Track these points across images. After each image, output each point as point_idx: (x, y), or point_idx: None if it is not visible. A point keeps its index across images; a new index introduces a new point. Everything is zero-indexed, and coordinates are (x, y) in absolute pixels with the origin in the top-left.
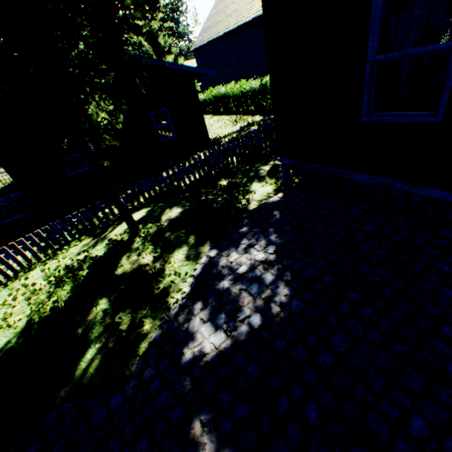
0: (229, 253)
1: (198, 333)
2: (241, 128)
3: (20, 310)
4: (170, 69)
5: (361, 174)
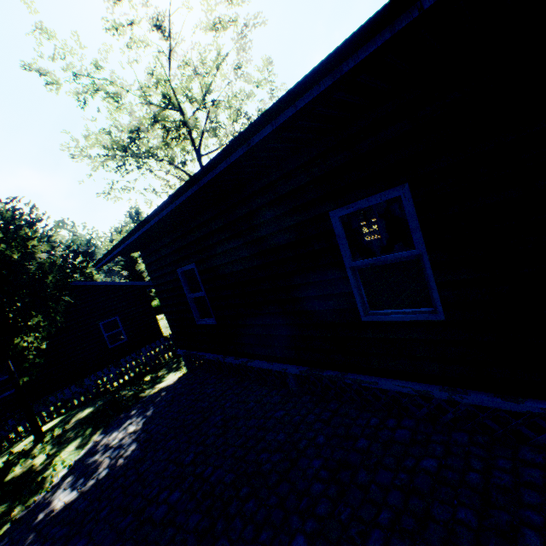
0: (112, 433)
1: (57, 499)
2: None
3: None
4: (123, 285)
5: (209, 354)
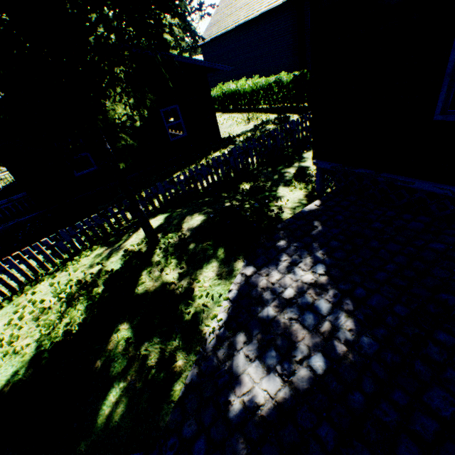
0: (268, 271)
1: (246, 376)
2: (256, 127)
3: (27, 332)
4: (182, 63)
5: (424, 181)
